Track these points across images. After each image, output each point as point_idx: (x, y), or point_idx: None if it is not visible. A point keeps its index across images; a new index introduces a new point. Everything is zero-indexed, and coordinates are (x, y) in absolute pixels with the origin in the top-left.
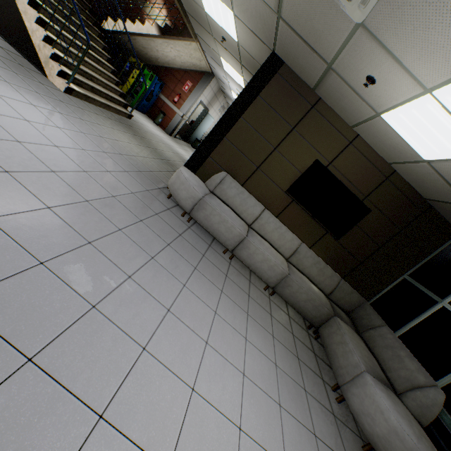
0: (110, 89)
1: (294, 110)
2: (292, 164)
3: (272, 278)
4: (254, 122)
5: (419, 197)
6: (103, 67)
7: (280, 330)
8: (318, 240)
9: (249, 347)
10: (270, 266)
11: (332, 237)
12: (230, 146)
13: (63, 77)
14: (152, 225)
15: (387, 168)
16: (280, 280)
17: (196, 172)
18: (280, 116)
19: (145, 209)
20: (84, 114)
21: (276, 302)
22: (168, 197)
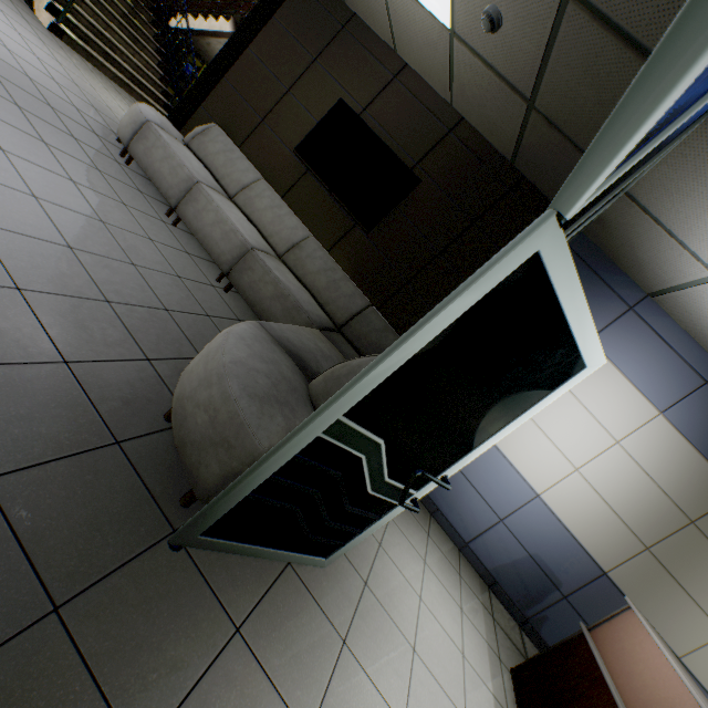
0: (146, 78)
1: (318, 34)
2: (310, 113)
3: (226, 255)
4: (265, 54)
5: (503, 163)
6: (145, 53)
7: (174, 288)
8: (341, 238)
9: (24, 197)
10: (225, 233)
11: (364, 234)
12: (229, 89)
13: (56, 17)
14: (14, 89)
15: (450, 115)
16: (238, 260)
17: (182, 129)
18: (299, 44)
19: (29, 88)
20: (58, 49)
21: (228, 300)
22: (118, 140)
